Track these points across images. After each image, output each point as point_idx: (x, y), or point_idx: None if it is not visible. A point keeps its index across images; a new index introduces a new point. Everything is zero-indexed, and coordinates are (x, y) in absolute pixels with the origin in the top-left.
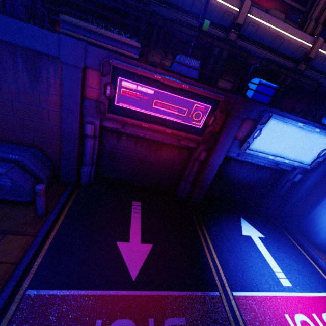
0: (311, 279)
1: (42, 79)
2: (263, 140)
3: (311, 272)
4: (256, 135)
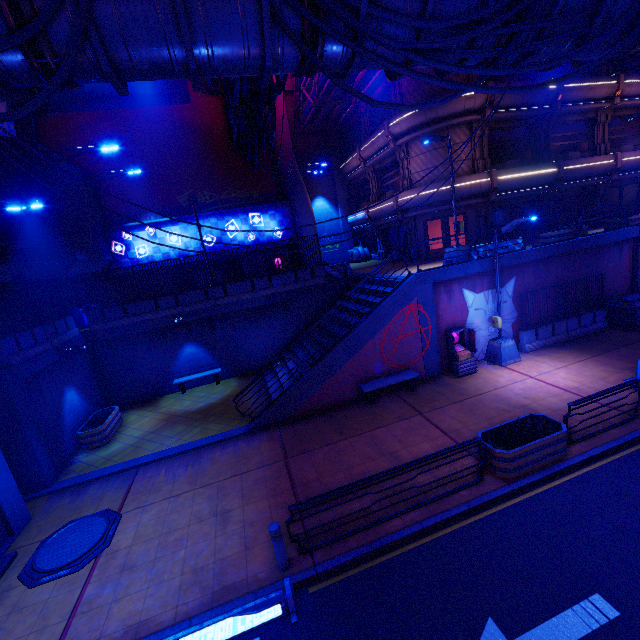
0: None
1: (623, 253)
2: None
3: None
4: None
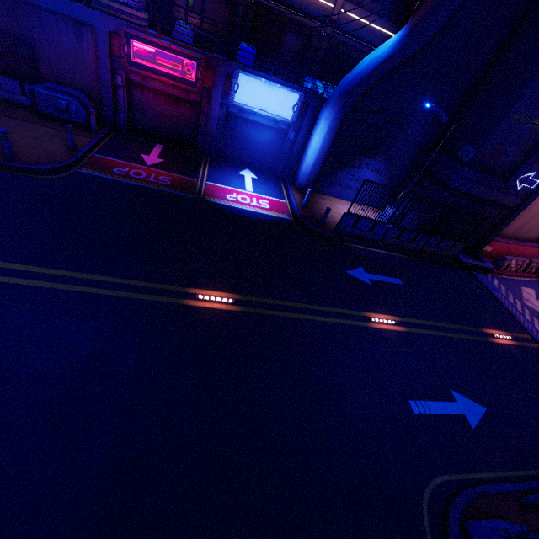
0: (272, 194)
1: (84, 40)
2: (244, 94)
3: (277, 194)
4: (236, 89)
